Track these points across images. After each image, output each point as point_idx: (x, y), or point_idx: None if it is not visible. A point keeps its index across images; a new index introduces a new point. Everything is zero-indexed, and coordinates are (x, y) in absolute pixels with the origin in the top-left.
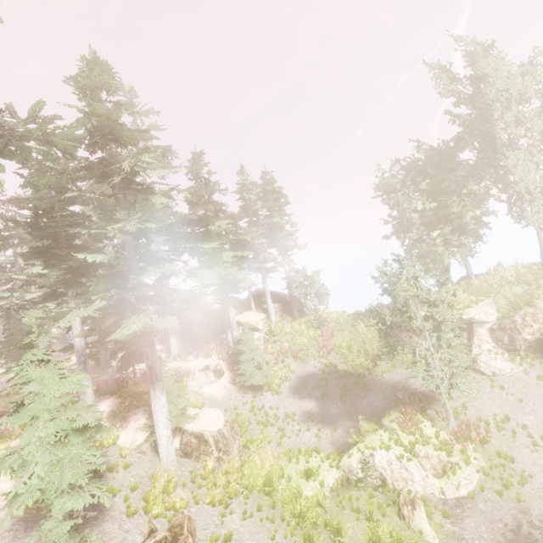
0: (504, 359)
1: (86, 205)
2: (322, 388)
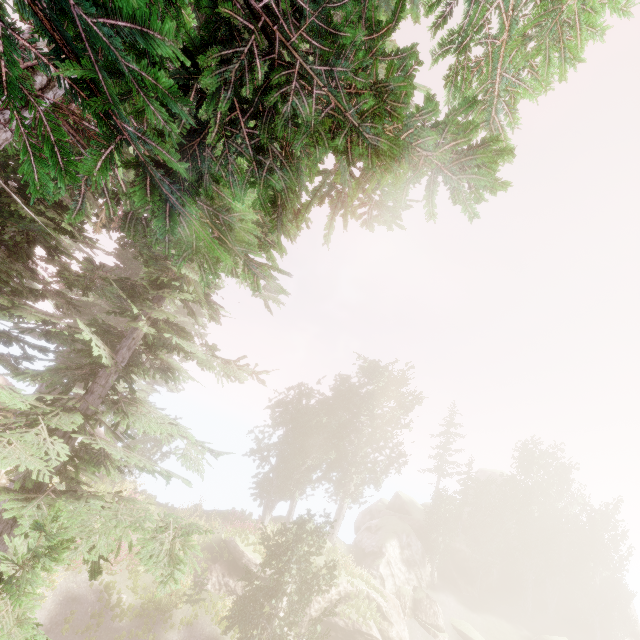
0: (290, 633)
1: (151, 262)
2: (89, 632)
